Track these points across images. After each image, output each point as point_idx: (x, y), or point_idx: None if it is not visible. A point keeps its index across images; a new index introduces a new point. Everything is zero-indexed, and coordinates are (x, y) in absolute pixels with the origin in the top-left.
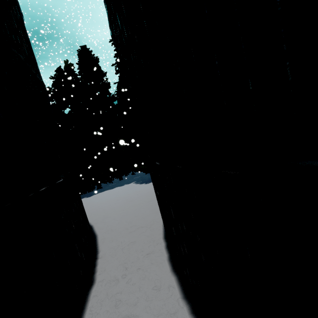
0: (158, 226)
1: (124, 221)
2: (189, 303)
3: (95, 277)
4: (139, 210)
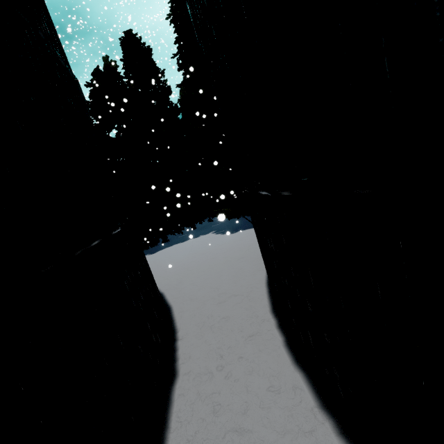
0: (259, 294)
1: (208, 287)
2: (332, 417)
3: (177, 367)
4: (228, 272)
